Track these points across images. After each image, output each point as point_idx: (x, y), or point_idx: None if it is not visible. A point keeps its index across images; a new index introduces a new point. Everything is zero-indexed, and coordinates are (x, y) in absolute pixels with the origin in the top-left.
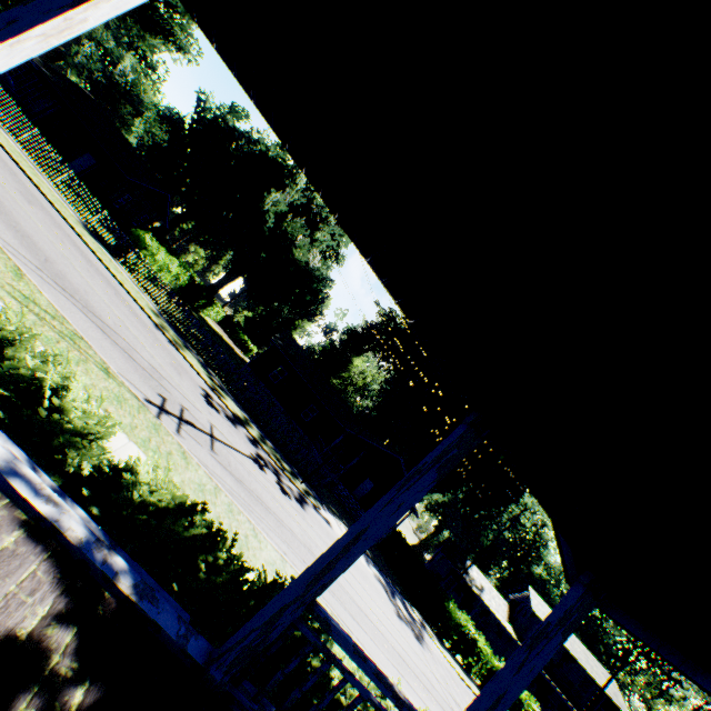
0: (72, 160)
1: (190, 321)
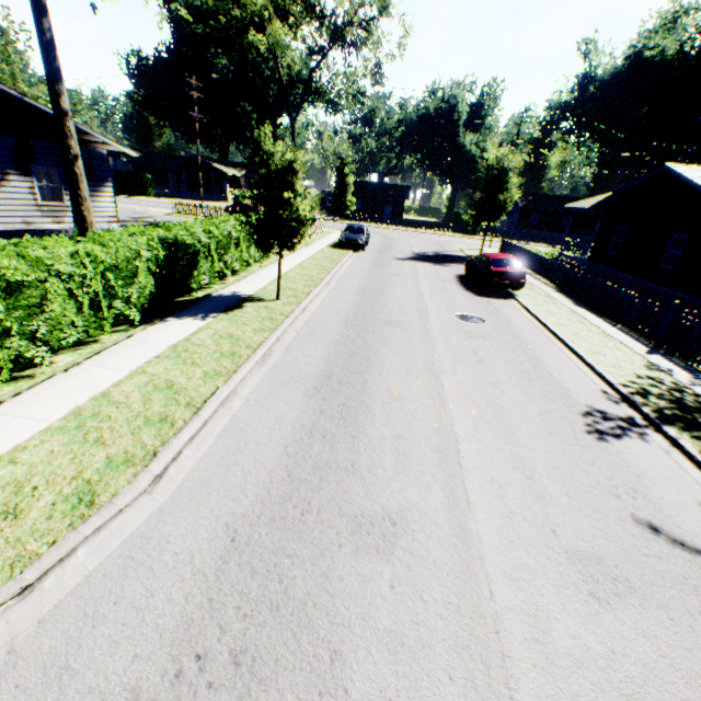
0: (383, 215)
1: (514, 234)
